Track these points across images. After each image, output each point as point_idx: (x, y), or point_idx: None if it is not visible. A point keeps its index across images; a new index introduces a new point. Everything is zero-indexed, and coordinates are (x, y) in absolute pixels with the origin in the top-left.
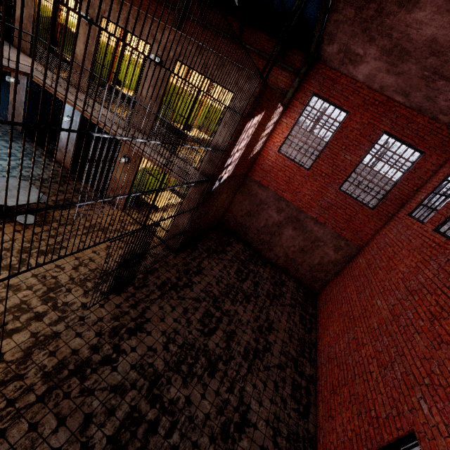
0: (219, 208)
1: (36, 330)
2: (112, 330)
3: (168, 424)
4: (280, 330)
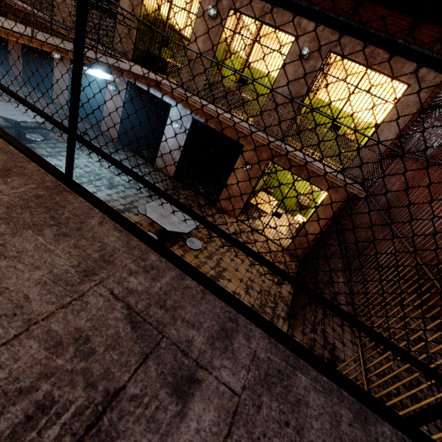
0: None
1: None
2: None
3: None
4: None
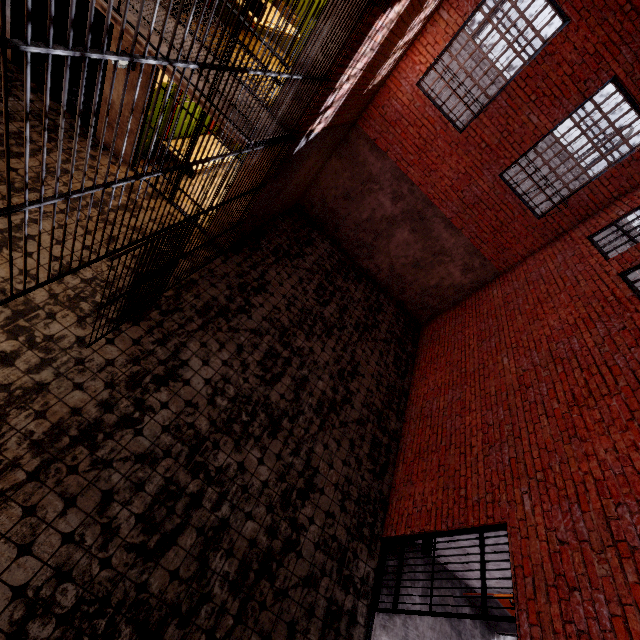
0: (299, 182)
1: (7, 380)
2: (130, 379)
3: (215, 496)
4: (366, 375)
